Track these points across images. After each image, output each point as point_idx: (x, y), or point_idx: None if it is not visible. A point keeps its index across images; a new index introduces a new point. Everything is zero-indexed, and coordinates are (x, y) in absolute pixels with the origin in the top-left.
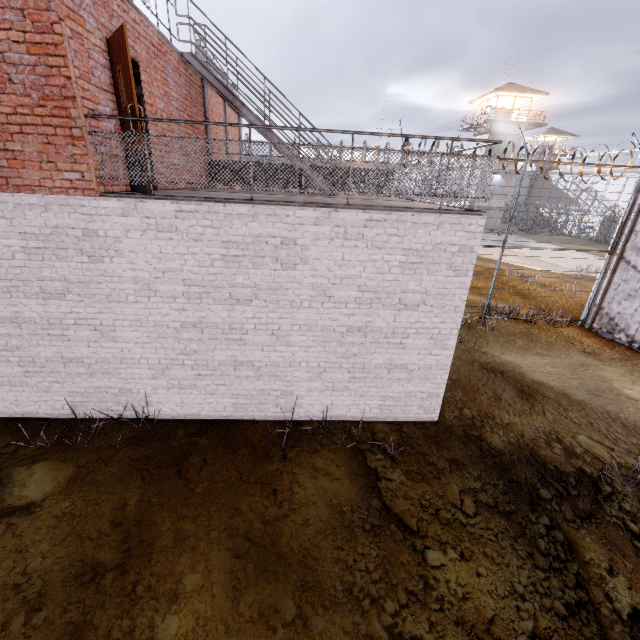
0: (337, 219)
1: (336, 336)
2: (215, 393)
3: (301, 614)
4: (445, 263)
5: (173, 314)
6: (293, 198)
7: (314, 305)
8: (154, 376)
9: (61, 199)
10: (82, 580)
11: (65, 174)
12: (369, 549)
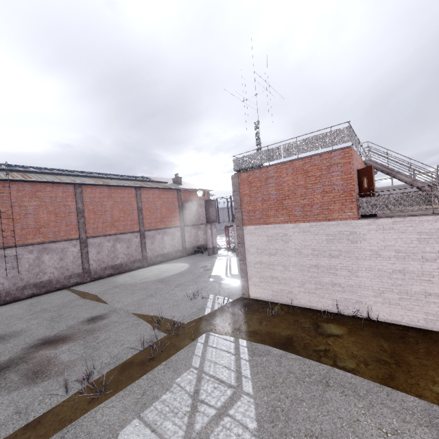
0: None
1: None
2: (411, 310)
3: None
4: None
5: (388, 265)
6: None
7: None
8: (375, 296)
9: (343, 222)
10: (380, 362)
11: (347, 213)
12: None
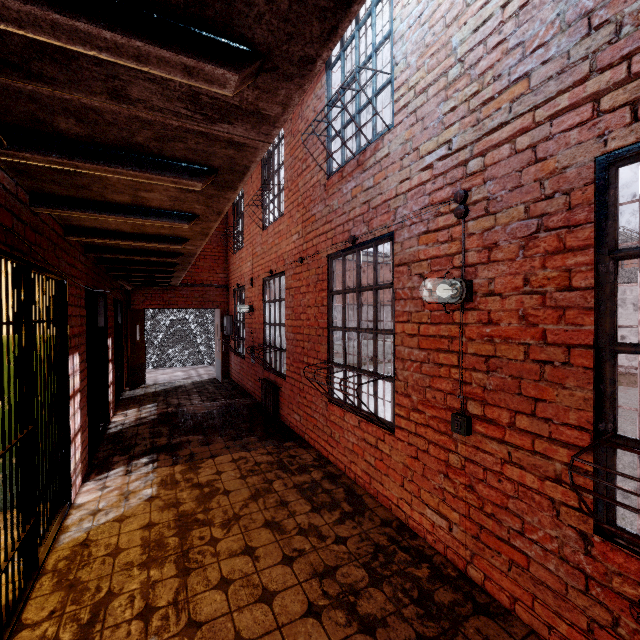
0: None
1: None
2: None
3: None
4: None
5: None
6: None
7: None
8: None
9: None
10: None
11: None
12: None
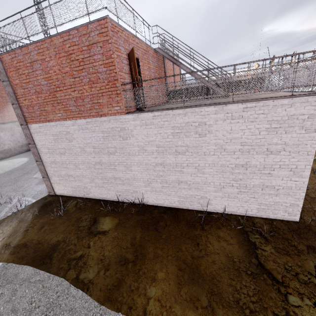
0: (227, 109)
1: (229, 169)
2: (170, 195)
3: (210, 305)
4: (298, 126)
5: (152, 159)
6: (204, 102)
7: (216, 153)
8: (145, 186)
9: (114, 117)
10: (121, 263)
11: (115, 108)
12: (249, 284)
